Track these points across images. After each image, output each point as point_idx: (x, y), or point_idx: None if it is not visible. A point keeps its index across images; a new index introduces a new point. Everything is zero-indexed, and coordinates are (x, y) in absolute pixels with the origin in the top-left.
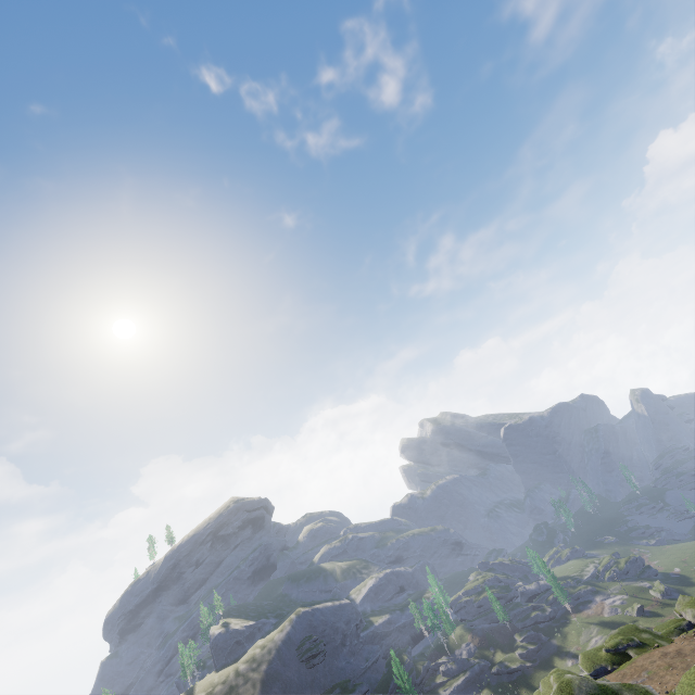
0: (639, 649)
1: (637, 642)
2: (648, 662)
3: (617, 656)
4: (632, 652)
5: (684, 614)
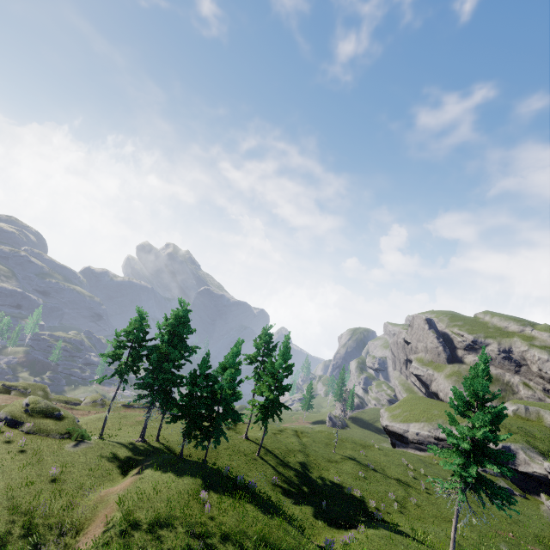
0: (20, 394)
1: (28, 392)
2: (6, 399)
3: (3, 390)
4: (14, 393)
5: (86, 400)
